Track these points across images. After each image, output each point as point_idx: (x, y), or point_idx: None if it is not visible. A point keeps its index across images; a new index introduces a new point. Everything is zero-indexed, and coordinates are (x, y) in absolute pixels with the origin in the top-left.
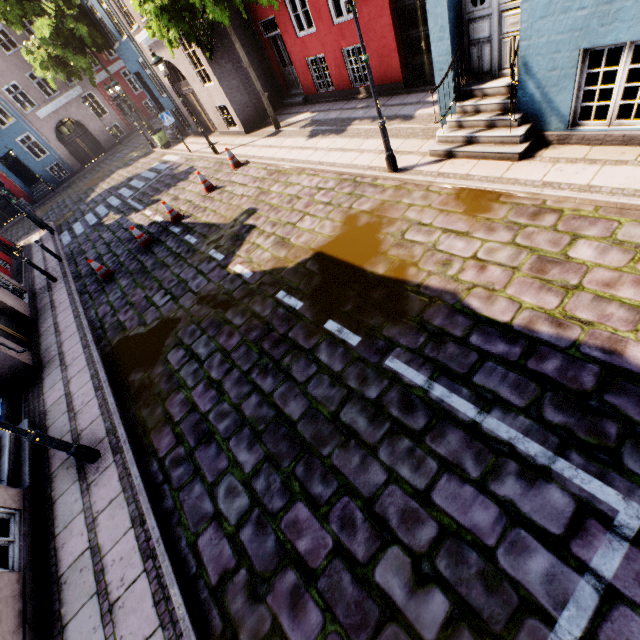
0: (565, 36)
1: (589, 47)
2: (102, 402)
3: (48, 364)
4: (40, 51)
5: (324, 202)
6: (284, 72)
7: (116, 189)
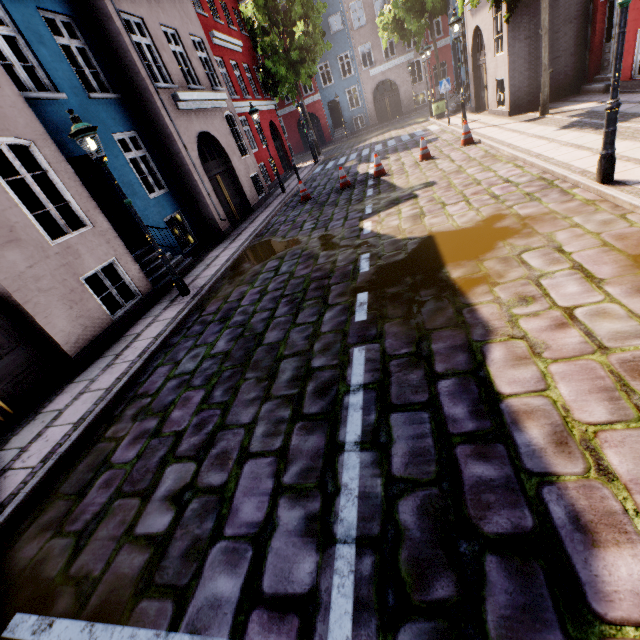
0: None
1: None
2: (220, 269)
3: (230, 237)
4: (389, 14)
5: (494, 194)
6: (603, 49)
7: (376, 144)
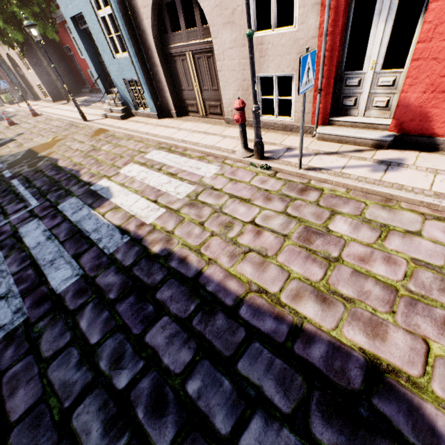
0: (118, 73)
1: (126, 79)
2: None
3: None
4: None
5: (53, 131)
6: (81, 75)
7: None
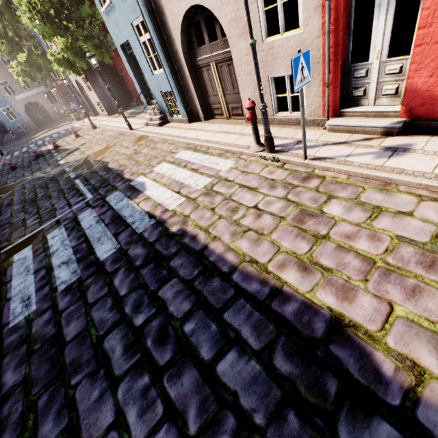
0: (156, 87)
1: (163, 91)
2: None
3: None
4: (18, 67)
5: (107, 140)
6: (130, 91)
7: (45, 137)
